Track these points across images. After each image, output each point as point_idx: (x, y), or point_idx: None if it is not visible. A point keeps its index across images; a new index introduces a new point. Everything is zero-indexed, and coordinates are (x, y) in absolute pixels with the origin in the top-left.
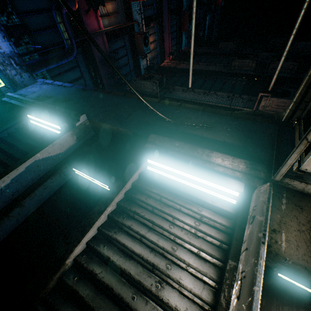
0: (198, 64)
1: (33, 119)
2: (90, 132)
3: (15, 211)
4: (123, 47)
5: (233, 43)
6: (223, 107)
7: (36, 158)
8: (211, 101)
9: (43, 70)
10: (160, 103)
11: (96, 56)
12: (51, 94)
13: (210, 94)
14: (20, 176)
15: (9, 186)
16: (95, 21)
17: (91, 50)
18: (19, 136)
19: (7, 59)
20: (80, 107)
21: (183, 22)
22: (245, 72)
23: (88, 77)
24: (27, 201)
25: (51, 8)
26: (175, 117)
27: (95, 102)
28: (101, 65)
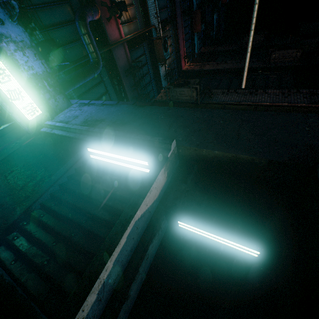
0: (225, 63)
1: (97, 153)
2: (176, 162)
3: (121, 311)
4: (143, 55)
5: (260, 36)
6: (284, 106)
7: (135, 218)
8: (265, 101)
9: (71, 89)
10: (269, 111)
11: (119, 67)
12: (100, 116)
13: (258, 93)
14: (121, 252)
15: (110, 274)
16: (116, 30)
17: (114, 62)
18: (86, 180)
19: (40, 81)
20: (152, 129)
21: (195, 22)
22: (287, 64)
23: (112, 92)
24: (132, 287)
25: (72, 19)
26: (317, 128)
27: (169, 120)
28: (124, 77)
